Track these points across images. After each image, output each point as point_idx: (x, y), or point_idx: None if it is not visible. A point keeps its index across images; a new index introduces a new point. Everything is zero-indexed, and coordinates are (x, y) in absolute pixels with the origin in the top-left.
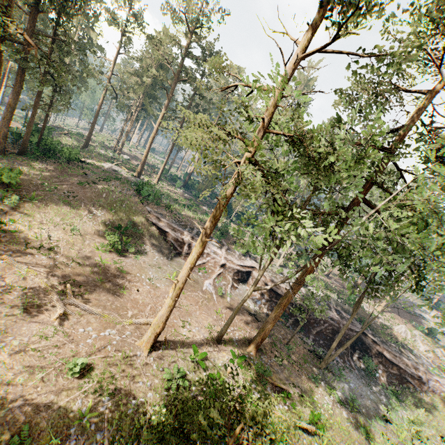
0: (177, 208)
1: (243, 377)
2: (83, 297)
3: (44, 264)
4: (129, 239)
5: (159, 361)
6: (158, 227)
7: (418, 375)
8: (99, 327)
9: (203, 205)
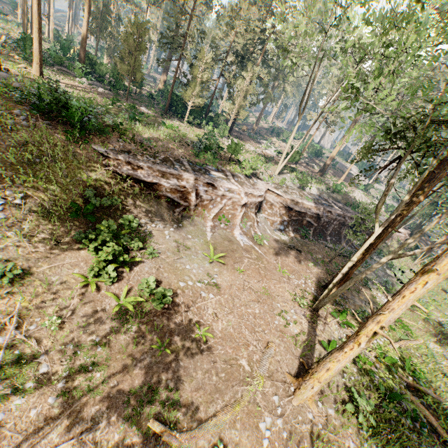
0: (126, 126)
1: None
2: (180, 407)
3: (41, 417)
4: (111, 225)
5: (325, 399)
6: (136, 180)
7: None
8: (252, 435)
9: (136, 104)
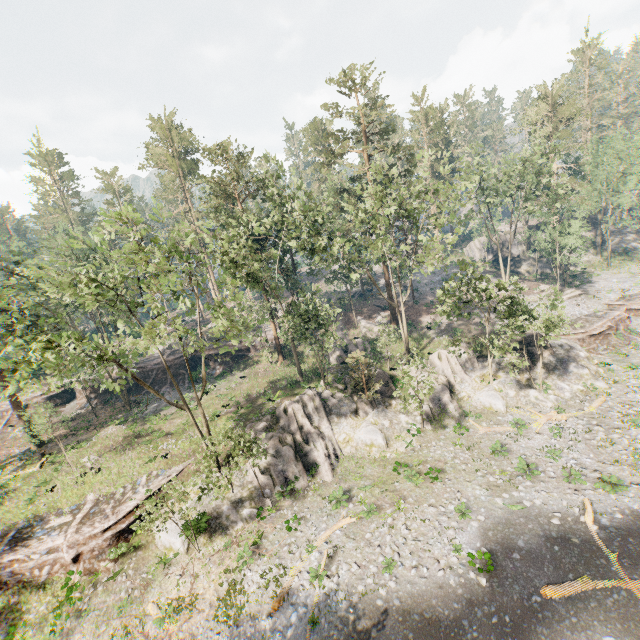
0: None
1: (6, 472)
2: None
3: None
4: None
5: None
6: None
7: (244, 345)
8: None
9: None
